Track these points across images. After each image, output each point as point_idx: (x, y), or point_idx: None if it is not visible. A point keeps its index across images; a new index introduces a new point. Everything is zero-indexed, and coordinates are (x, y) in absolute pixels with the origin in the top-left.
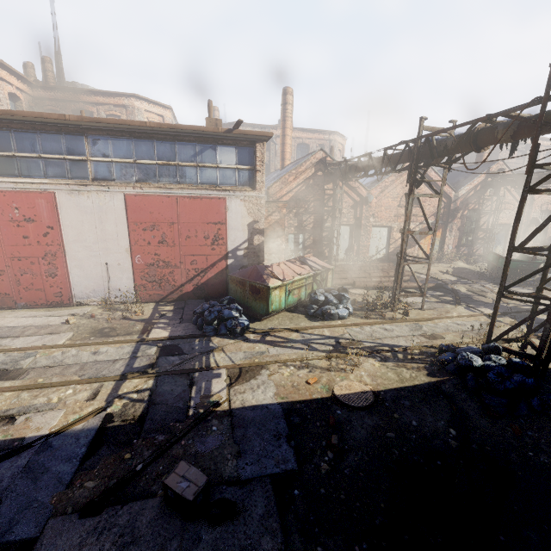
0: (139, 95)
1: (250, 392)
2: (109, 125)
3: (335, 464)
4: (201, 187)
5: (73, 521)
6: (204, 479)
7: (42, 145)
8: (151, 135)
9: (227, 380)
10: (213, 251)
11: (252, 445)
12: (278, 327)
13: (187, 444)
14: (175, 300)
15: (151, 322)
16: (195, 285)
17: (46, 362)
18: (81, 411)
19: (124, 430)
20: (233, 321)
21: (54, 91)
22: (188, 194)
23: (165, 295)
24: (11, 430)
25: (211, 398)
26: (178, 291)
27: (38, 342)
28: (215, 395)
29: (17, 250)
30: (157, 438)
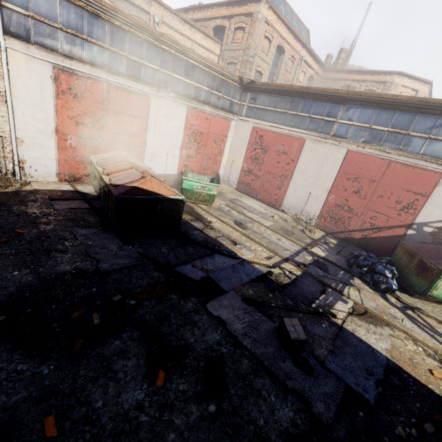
0: (403, 73)
1: (365, 330)
2: (365, 97)
3: (414, 441)
4: (421, 157)
5: (239, 298)
6: (304, 337)
7: (314, 109)
8: (397, 107)
9: (350, 310)
10: (397, 216)
11: (344, 357)
12: (428, 312)
13: (302, 317)
14: (340, 238)
15: (317, 242)
16: (364, 236)
17: (256, 230)
18: (260, 260)
19: (274, 283)
20: (382, 277)
21: (336, 73)
22: (402, 160)
23: (335, 231)
24: (234, 247)
25: (331, 309)
26: (347, 233)
27: (257, 219)
28: (335, 310)
29: (271, 168)
30: (288, 301)
